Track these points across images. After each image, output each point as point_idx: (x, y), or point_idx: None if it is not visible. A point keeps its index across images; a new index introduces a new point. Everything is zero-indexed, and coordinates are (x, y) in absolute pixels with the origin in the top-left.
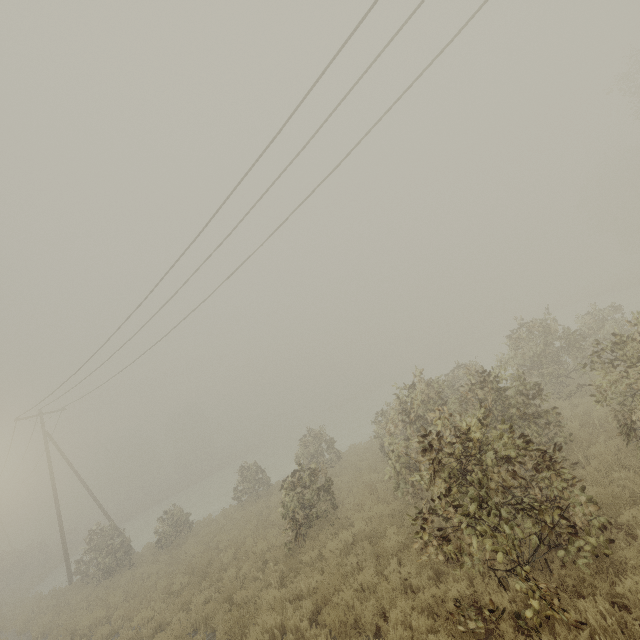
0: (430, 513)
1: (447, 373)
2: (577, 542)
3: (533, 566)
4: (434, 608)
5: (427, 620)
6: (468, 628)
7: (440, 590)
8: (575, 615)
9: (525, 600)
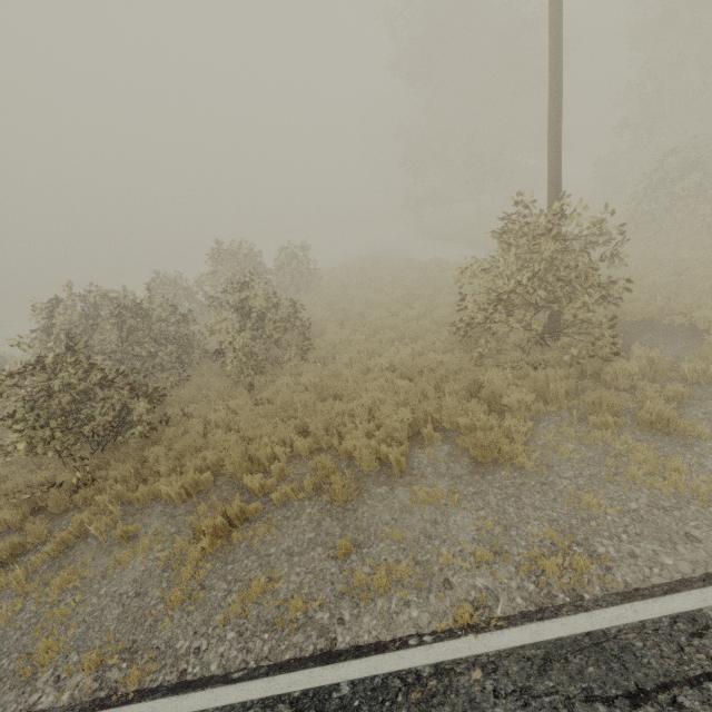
0: (1, 425)
1: (154, 281)
2: (132, 430)
3: (112, 448)
4: (5, 493)
5: (1, 502)
6: (37, 499)
7: (26, 479)
8: (115, 473)
9: (94, 471)
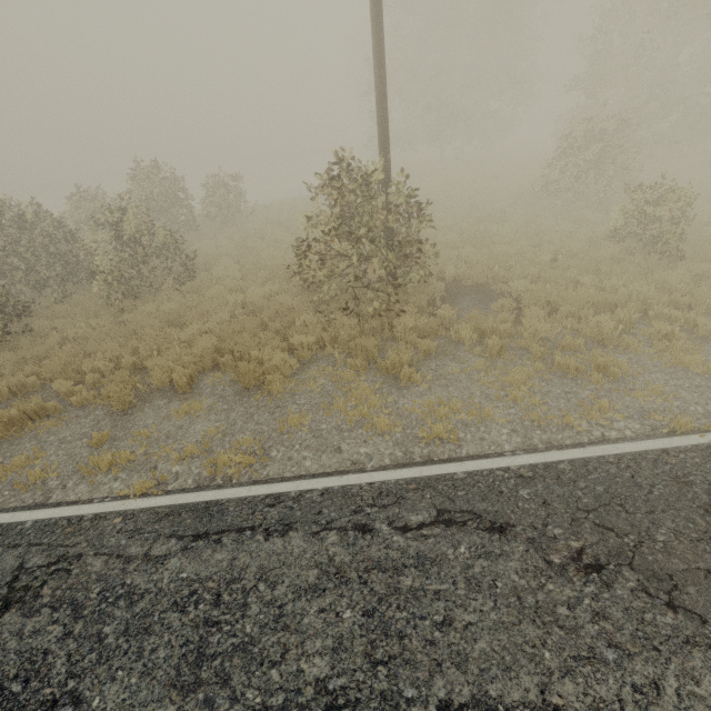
0: None
1: (74, 195)
2: None
3: None
4: None
5: None
6: None
7: None
8: None
9: None
